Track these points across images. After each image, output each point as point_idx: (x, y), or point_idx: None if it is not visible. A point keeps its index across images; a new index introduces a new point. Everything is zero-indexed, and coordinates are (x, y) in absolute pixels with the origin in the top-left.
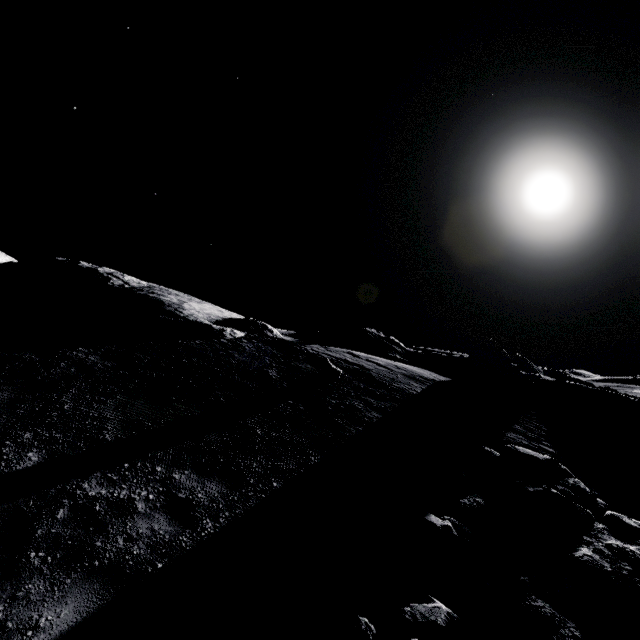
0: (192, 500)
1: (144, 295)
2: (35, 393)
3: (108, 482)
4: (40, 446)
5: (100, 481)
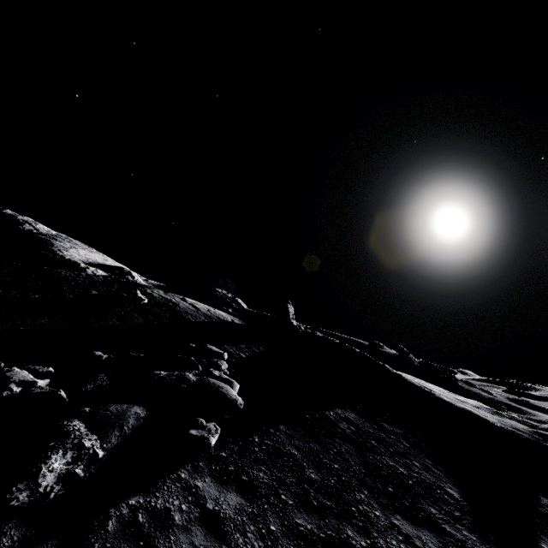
0: None
1: (42, 238)
2: None
3: None
4: None
5: None
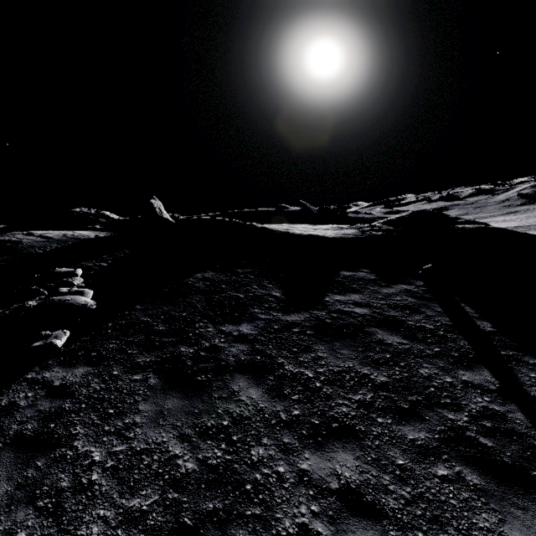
0: None
1: None
2: None
3: None
4: None
5: None
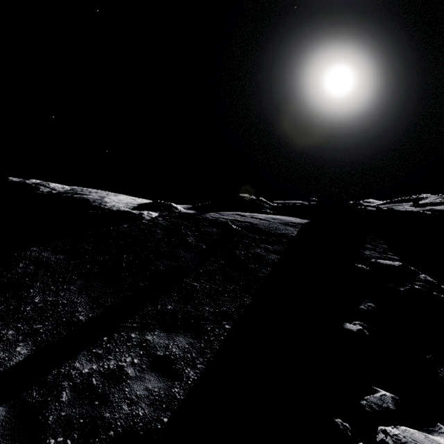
0: (169, 355)
1: (71, 196)
2: (5, 294)
3: (95, 357)
4: (25, 339)
5: (88, 358)
